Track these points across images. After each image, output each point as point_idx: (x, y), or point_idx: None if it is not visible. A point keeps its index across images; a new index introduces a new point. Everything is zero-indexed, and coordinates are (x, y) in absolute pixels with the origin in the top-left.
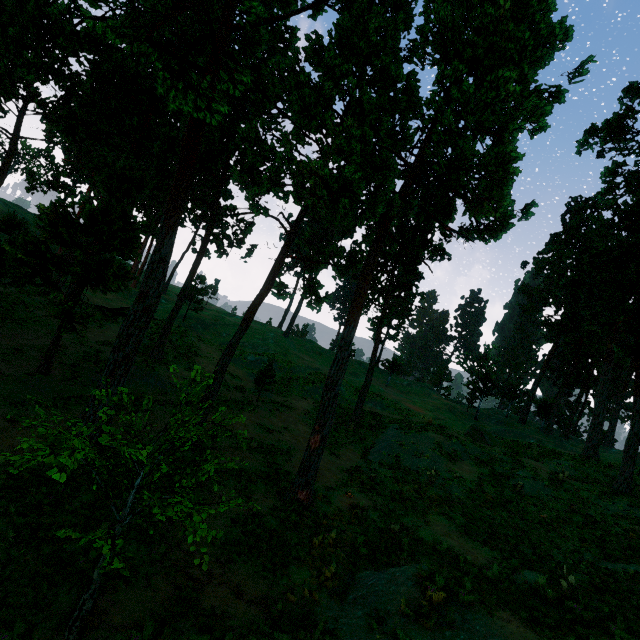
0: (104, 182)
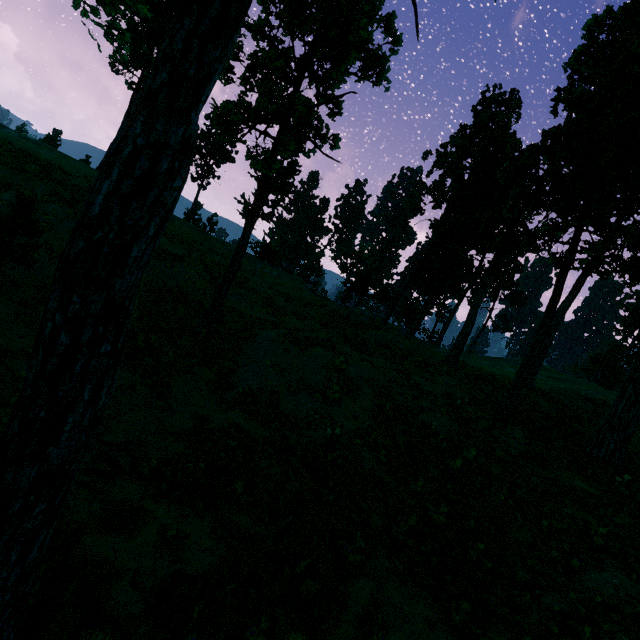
0: None
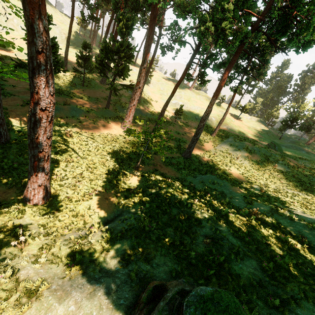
0: (119, 29)
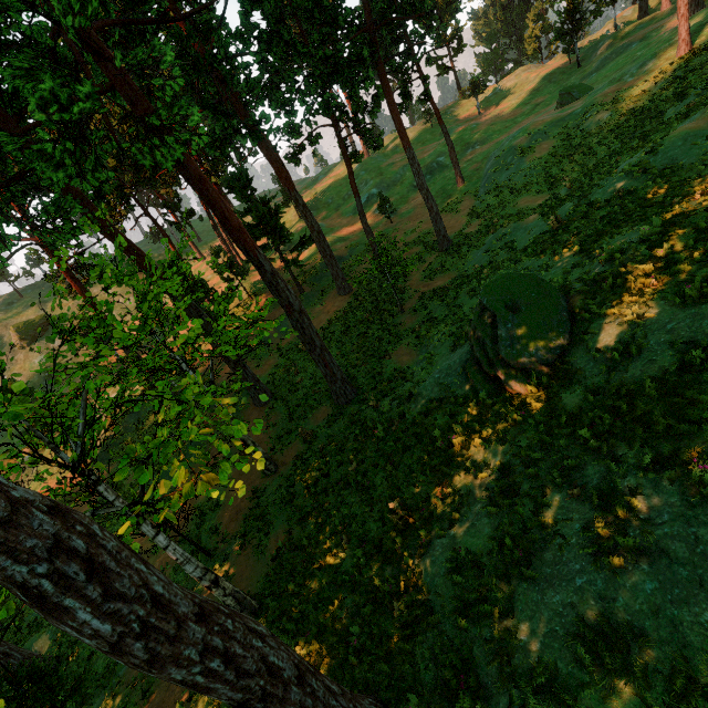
0: (240, 197)
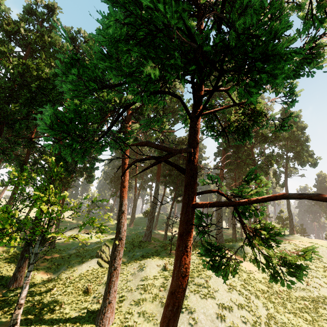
0: None
